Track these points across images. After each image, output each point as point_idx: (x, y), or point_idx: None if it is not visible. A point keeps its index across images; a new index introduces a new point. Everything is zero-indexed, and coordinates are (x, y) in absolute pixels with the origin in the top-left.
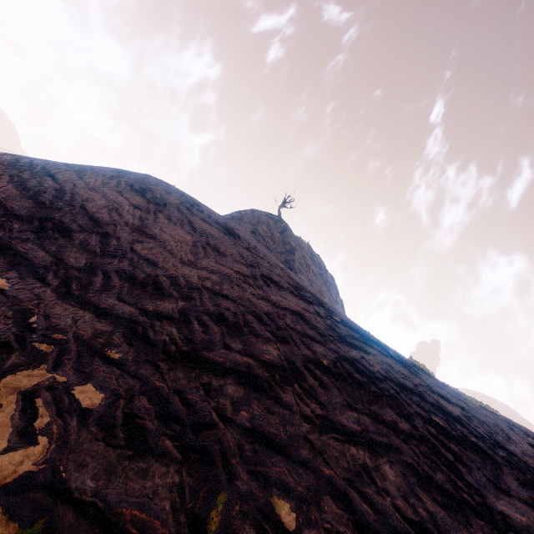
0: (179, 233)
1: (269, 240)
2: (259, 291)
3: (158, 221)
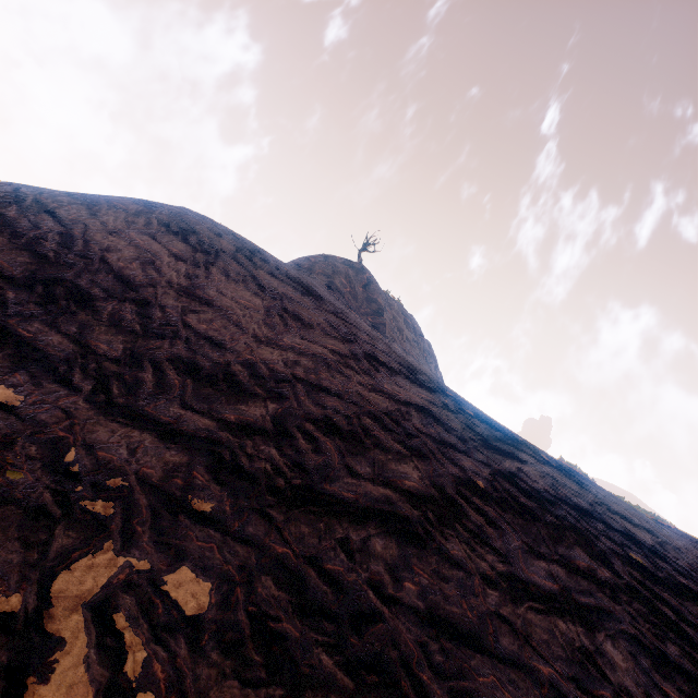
0: (244, 295)
1: (349, 298)
2: (368, 379)
3: (213, 278)
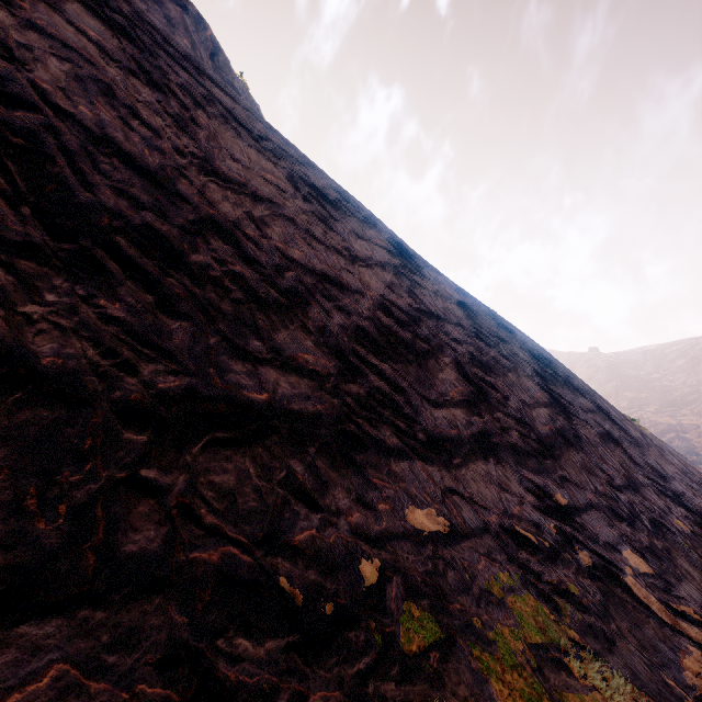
0: (255, 158)
1: None
2: (430, 283)
3: (200, 122)
